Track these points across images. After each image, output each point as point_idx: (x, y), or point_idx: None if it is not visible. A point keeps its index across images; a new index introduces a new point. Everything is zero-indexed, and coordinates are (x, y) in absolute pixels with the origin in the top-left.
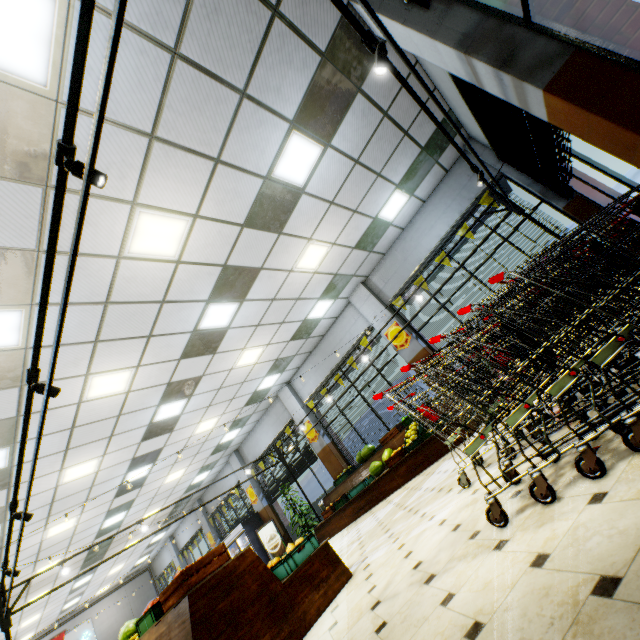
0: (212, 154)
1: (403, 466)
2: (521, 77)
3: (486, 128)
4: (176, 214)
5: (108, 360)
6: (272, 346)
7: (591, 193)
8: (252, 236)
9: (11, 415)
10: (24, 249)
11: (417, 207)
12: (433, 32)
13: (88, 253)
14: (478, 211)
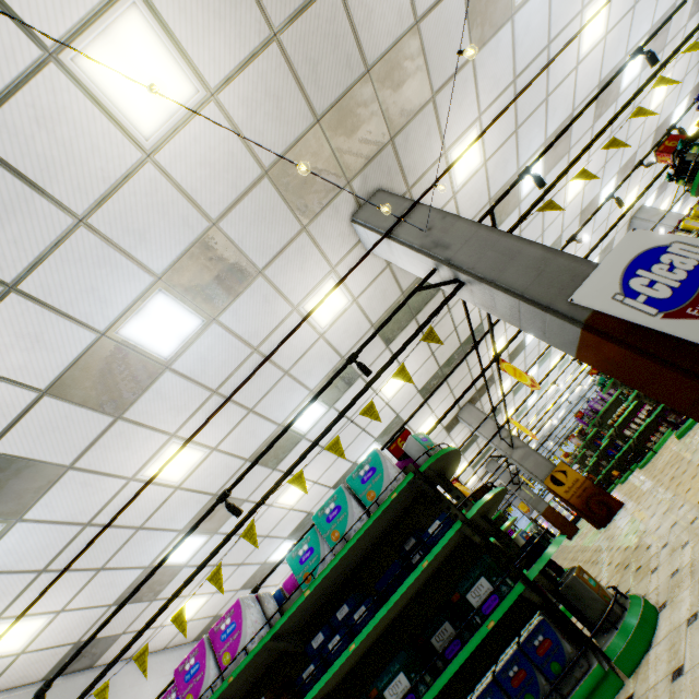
0: None
1: None
2: None
3: None
4: None
5: None
6: None
7: None
8: None
9: None
10: None
11: None
12: None
13: None
14: None
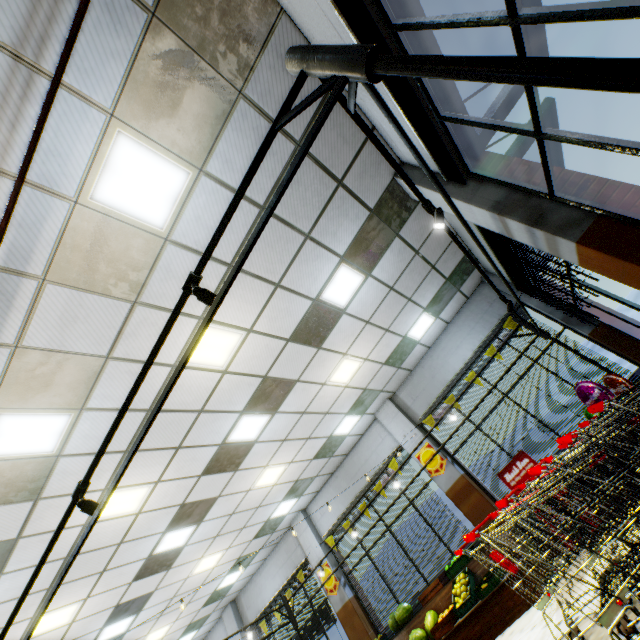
0: (274, 280)
1: (455, 639)
2: (553, 233)
3: (507, 265)
4: (233, 328)
5: (131, 473)
6: (294, 464)
7: (613, 322)
8: (294, 349)
9: (11, 536)
10: (96, 355)
11: (442, 328)
12: (468, 199)
13: None
14: (503, 334)
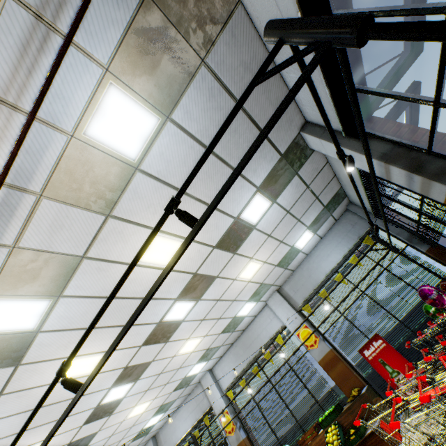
0: (210, 202)
1: None
2: (430, 178)
3: (372, 199)
4: (177, 237)
5: (90, 344)
6: (207, 337)
7: (444, 243)
8: (217, 254)
9: None
10: (75, 255)
11: (317, 241)
12: (360, 150)
13: (113, 260)
14: (362, 247)
